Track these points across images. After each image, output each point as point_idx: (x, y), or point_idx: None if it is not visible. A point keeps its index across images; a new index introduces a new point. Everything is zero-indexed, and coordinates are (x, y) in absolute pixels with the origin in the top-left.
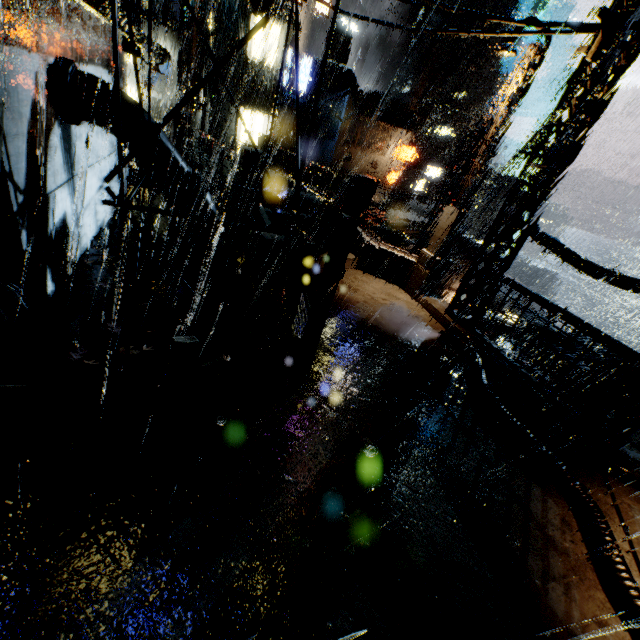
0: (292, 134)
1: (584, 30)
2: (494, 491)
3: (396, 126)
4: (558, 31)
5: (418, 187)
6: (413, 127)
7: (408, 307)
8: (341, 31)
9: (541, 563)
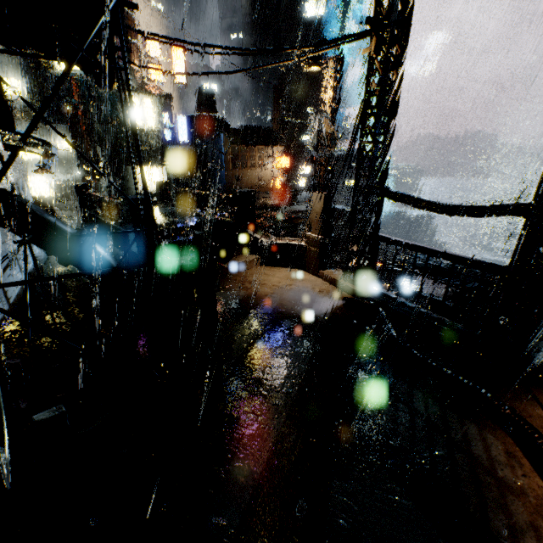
0: (190, 174)
1: (361, 36)
2: (433, 446)
3: (266, 145)
4: (342, 42)
5: (300, 184)
6: (280, 143)
7: (312, 285)
8: (204, 92)
9: (503, 517)
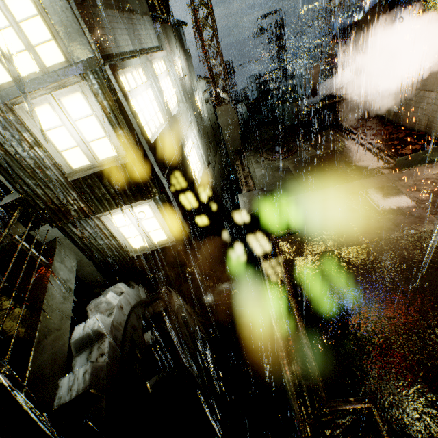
0: None
1: None
2: None
3: None
4: None
5: None
6: None
7: None
8: None
9: None
